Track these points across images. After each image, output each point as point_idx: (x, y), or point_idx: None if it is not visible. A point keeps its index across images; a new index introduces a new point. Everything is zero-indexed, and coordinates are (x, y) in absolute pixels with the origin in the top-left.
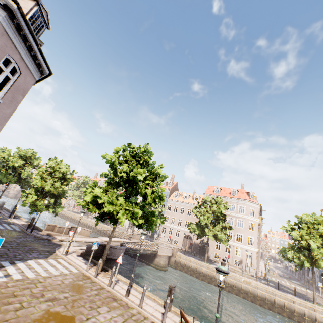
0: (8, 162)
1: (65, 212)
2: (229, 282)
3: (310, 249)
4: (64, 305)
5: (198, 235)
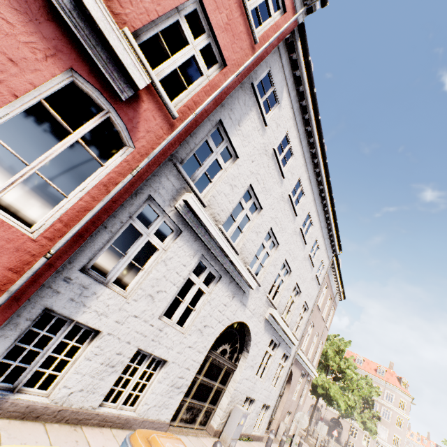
0: None
1: None
2: None
3: None
4: None
5: (341, 415)
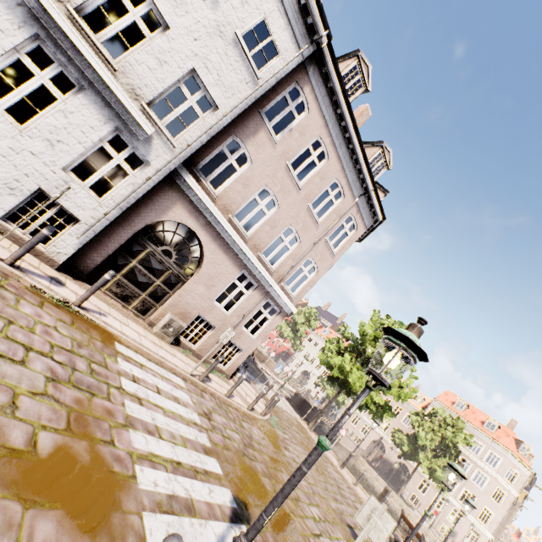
0: None
1: None
2: None
3: None
4: (307, 443)
5: (403, 453)
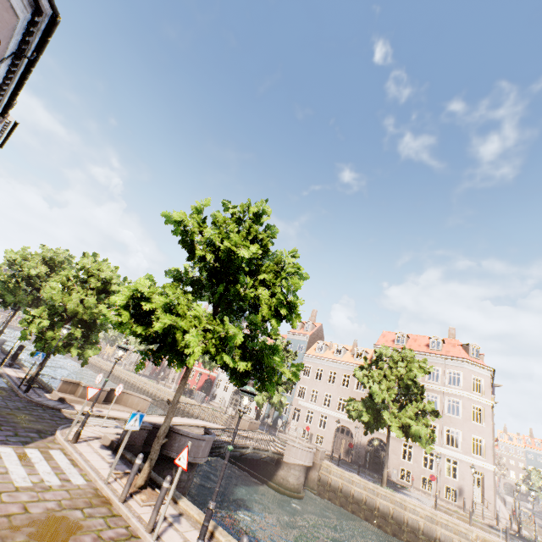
0: (21, 268)
1: (121, 372)
2: (441, 539)
3: None
4: None
5: (366, 426)
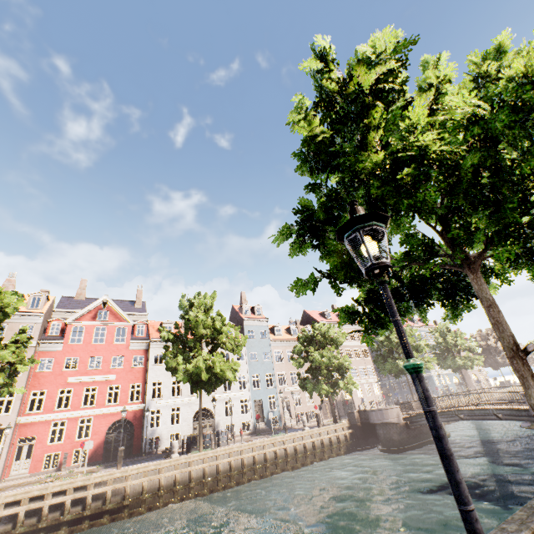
0: None
1: None
2: None
3: (470, 349)
4: None
5: None
